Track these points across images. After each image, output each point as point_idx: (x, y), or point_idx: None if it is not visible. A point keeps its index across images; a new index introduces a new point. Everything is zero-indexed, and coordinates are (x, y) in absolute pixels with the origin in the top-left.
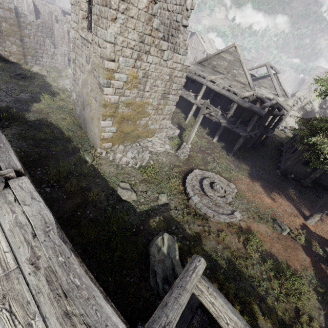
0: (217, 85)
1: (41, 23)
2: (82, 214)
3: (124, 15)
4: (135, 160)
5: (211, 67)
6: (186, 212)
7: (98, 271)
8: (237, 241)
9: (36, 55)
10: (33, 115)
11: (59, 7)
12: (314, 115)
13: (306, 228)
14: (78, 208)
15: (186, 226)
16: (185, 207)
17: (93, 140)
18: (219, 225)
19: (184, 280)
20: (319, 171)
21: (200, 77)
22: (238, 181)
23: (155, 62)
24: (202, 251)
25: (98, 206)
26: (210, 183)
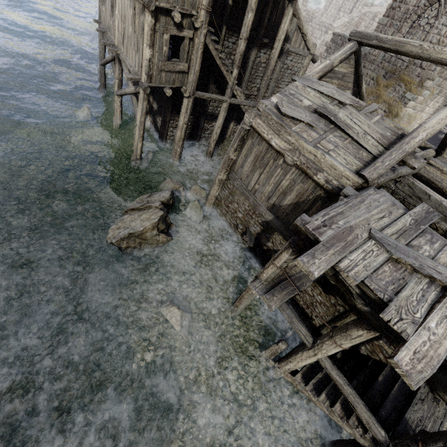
0: None
1: None
2: None
3: None
4: None
5: None
6: None
7: None
8: None
9: None
10: None
11: None
12: None
13: None
14: None
15: None
16: None
17: None
18: None
19: None
20: None
21: None
22: None
23: None
24: None
25: None
26: None
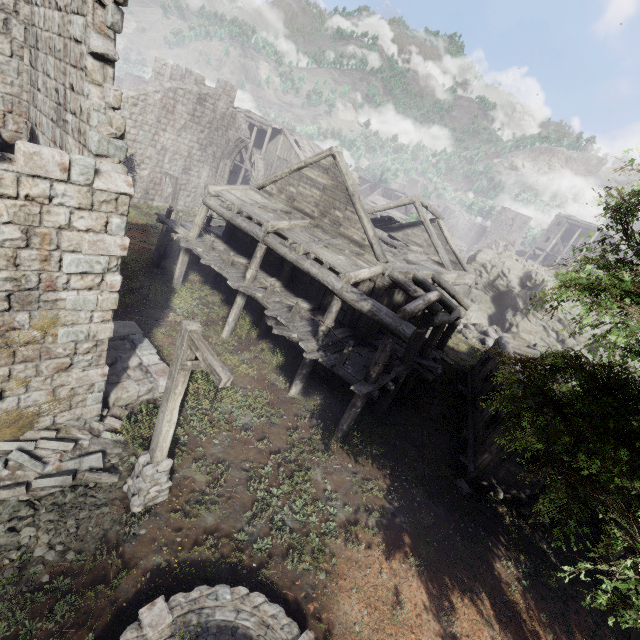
0: (289, 247)
1: None
2: None
3: None
4: None
5: (287, 200)
6: None
7: None
8: None
9: None
10: None
11: None
12: (514, 301)
13: None
14: None
15: None
16: None
17: None
18: None
19: None
20: None
21: (252, 221)
22: (342, 578)
23: None
24: None
25: None
26: None
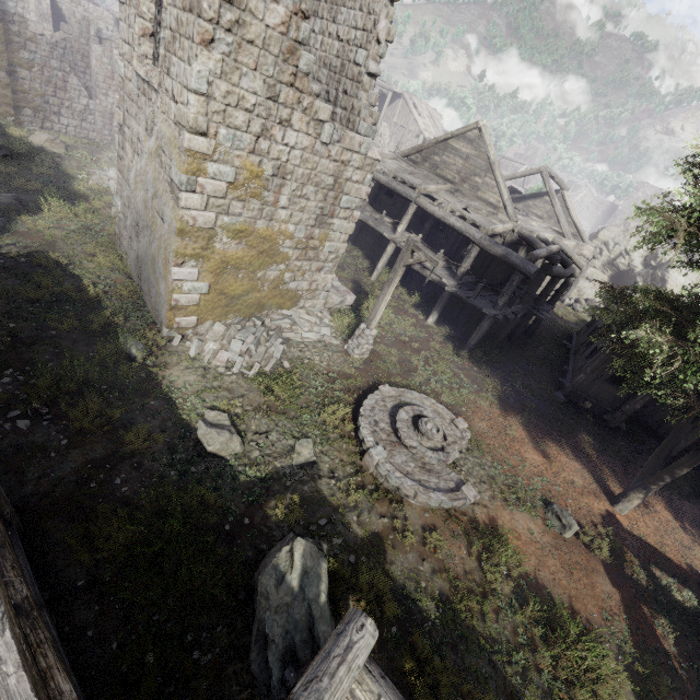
0: (439, 206)
1: (62, 40)
2: (101, 488)
3: (233, 36)
4: (248, 359)
5: (430, 168)
6: (356, 483)
7: (123, 637)
8: (464, 553)
9: (45, 109)
10: (17, 243)
11: (109, 12)
12: (633, 279)
13: (613, 522)
14: (95, 472)
15: (352, 518)
16: (354, 471)
17: (153, 309)
18: (428, 516)
19: (315, 688)
20: (642, 399)
21: (405, 185)
22: (475, 413)
23: (301, 145)
24: (384, 579)
25: (145, 468)
26: (413, 418)
